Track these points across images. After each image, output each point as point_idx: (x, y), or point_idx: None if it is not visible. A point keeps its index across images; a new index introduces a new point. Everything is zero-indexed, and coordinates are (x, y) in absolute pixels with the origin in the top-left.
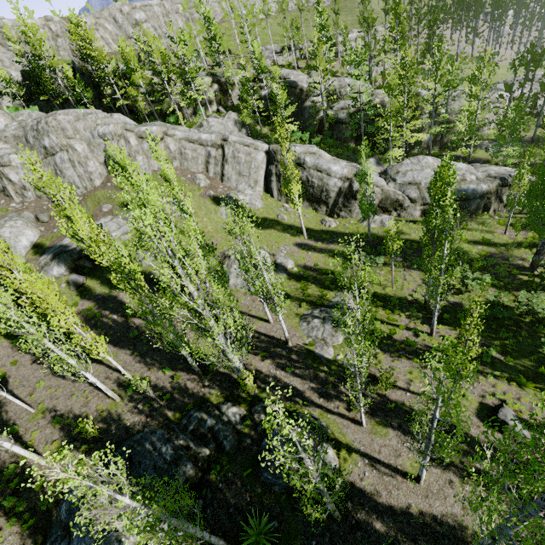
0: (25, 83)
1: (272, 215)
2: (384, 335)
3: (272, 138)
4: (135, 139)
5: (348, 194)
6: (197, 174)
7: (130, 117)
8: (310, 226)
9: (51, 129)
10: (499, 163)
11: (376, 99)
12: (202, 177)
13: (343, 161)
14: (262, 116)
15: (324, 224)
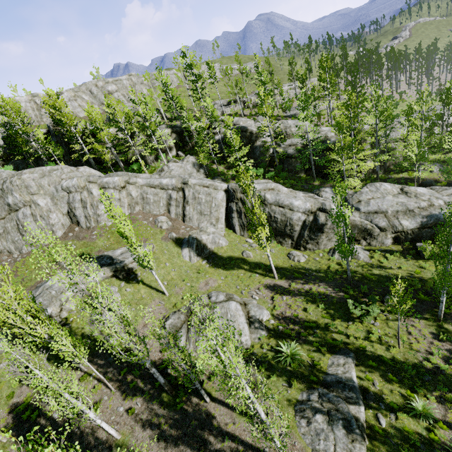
0: (6, 146)
1: (236, 252)
2: (420, 440)
3: (229, 175)
4: (98, 189)
5: (314, 227)
6: (159, 216)
7: (97, 167)
8: (278, 262)
9: (15, 188)
10: (451, 183)
11: (320, 135)
12: (163, 219)
13: (300, 192)
14: (217, 156)
15: (292, 258)
